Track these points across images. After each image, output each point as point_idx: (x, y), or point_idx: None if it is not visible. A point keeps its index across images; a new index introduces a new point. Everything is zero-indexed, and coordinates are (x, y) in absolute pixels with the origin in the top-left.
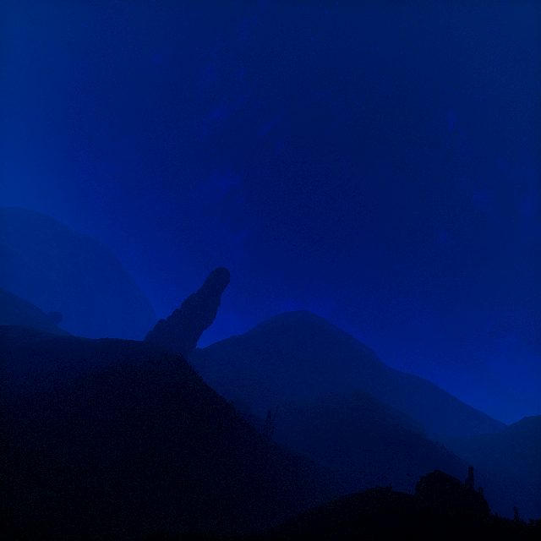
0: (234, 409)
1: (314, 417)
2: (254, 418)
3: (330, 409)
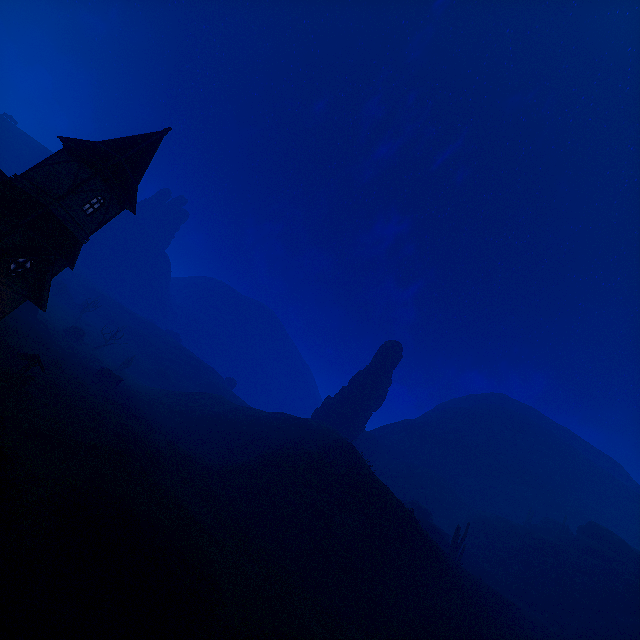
0: (414, 518)
1: (519, 548)
2: (437, 532)
3: (546, 543)
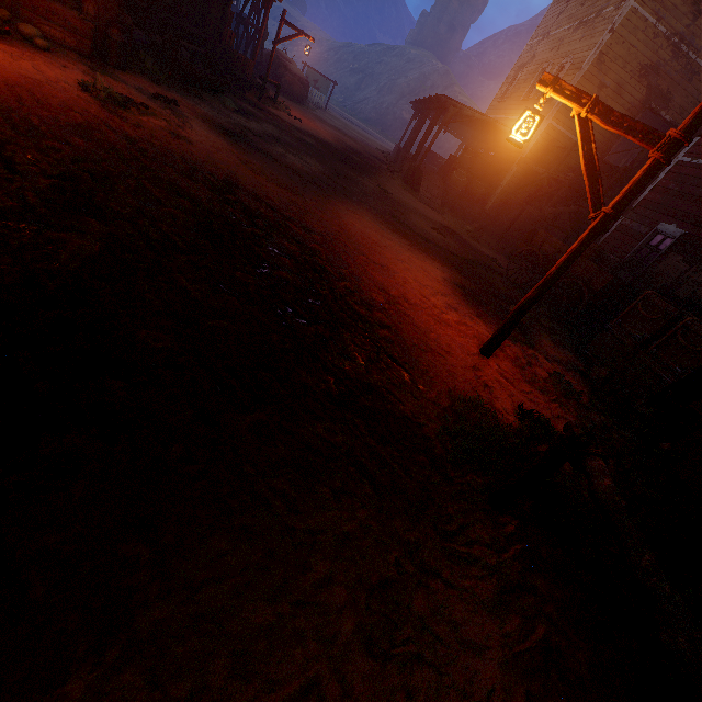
0: None
1: None
2: None
3: None
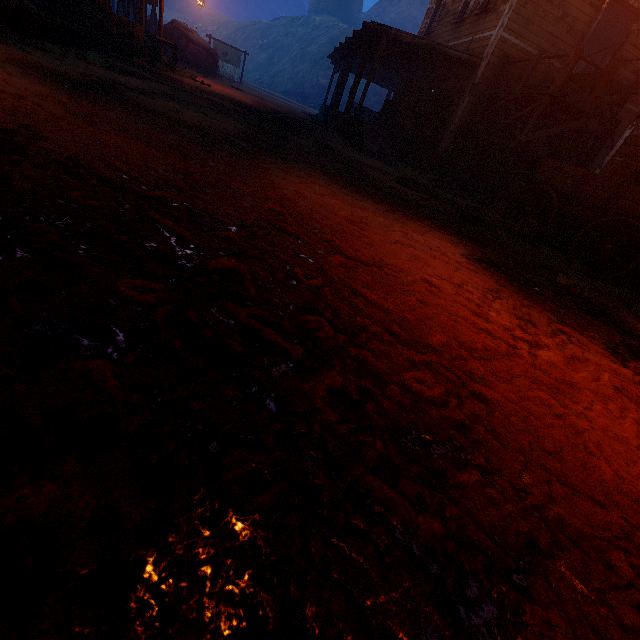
0: None
1: None
2: None
3: None
